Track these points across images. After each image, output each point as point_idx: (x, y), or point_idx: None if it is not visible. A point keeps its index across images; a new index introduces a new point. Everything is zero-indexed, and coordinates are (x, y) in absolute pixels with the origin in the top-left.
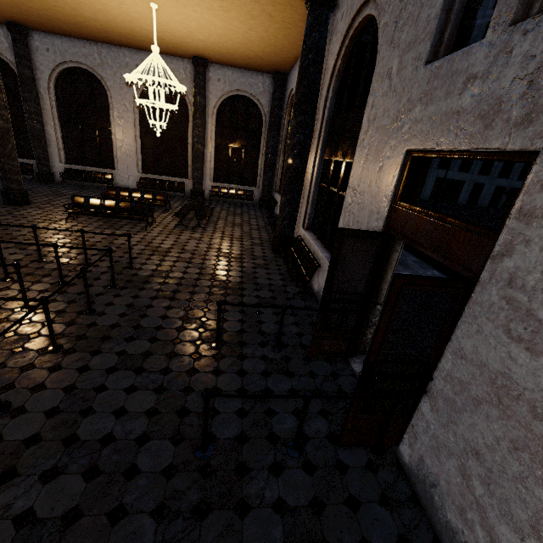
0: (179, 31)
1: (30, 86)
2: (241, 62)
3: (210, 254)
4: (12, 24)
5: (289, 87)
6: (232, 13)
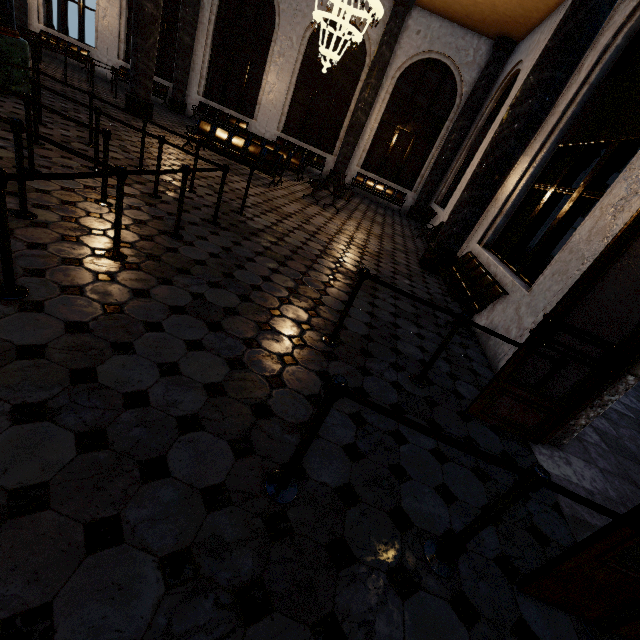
0: None
1: None
2: (460, 10)
3: (340, 237)
4: None
5: (514, 61)
6: None
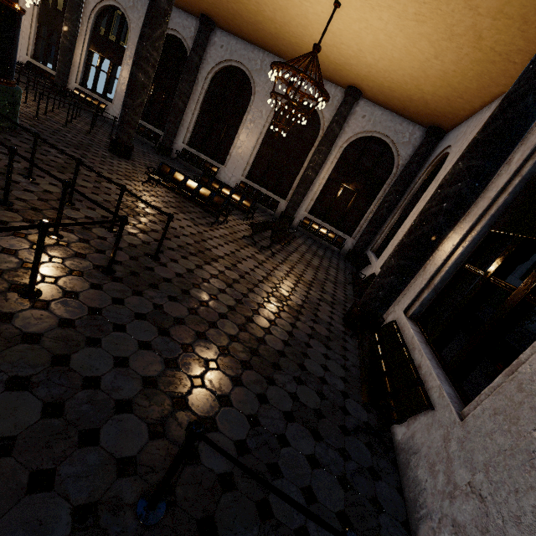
0: (348, 48)
1: (193, 70)
2: (398, 103)
3: (263, 286)
4: (205, 17)
5: (443, 145)
6: (426, 27)
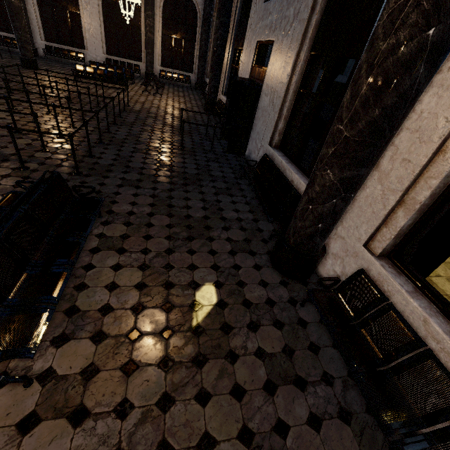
0: None
1: None
2: None
3: (168, 107)
4: None
5: None
6: None
